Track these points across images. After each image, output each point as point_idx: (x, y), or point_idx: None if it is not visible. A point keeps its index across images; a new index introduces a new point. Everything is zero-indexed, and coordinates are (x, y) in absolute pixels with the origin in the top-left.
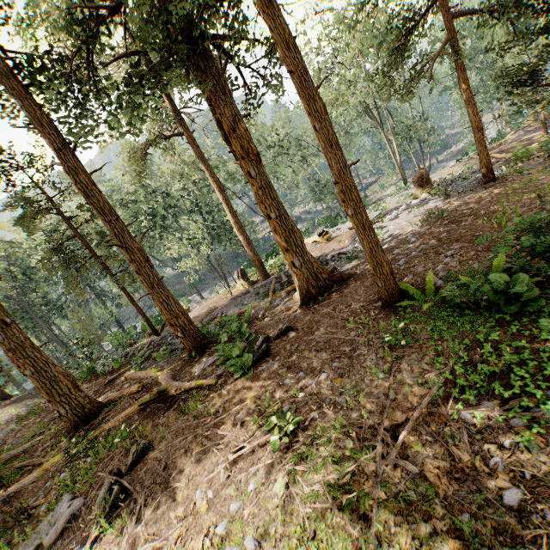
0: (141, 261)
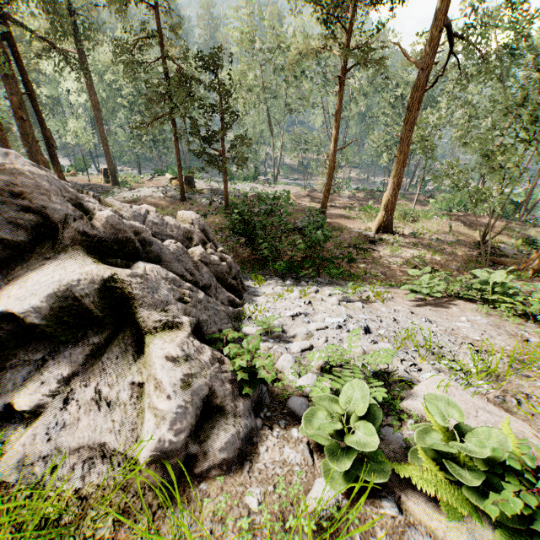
0: None
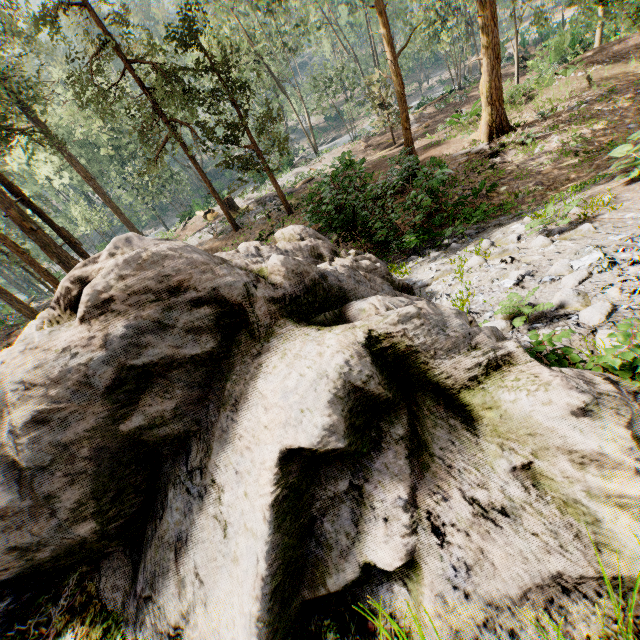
0: None
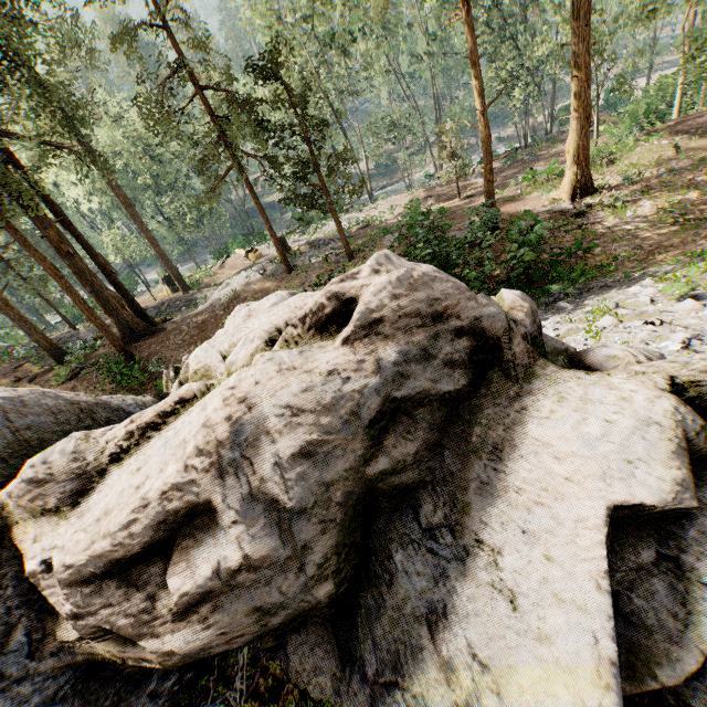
0: (4, 307)
